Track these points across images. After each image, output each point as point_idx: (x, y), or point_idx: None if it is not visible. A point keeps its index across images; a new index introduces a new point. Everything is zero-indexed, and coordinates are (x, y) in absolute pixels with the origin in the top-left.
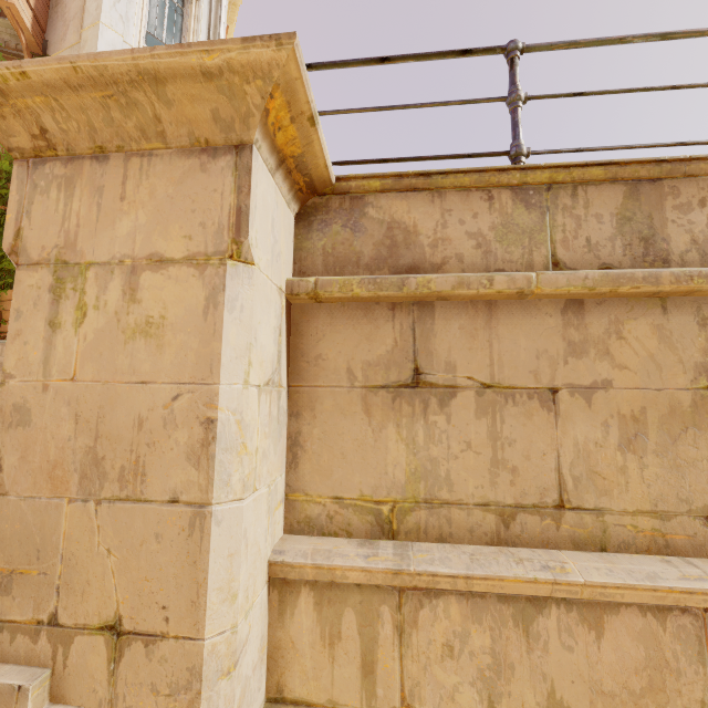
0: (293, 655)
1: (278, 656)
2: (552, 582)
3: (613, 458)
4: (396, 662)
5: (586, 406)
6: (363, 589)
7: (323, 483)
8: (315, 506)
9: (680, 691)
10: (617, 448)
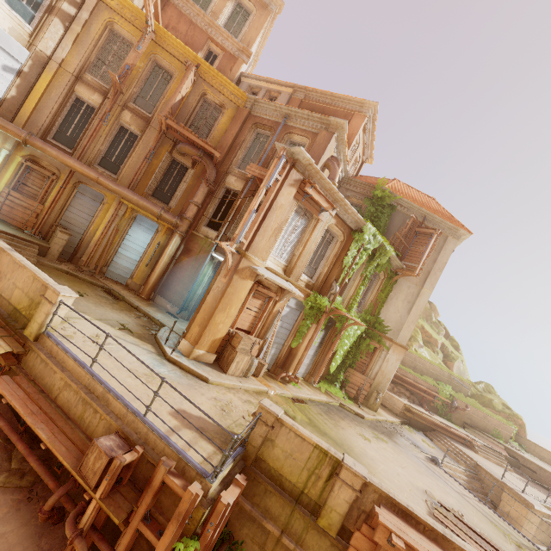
0: None
1: None
2: None
3: (537, 534)
4: None
5: (538, 529)
6: None
7: None
8: None
9: None
10: (538, 534)
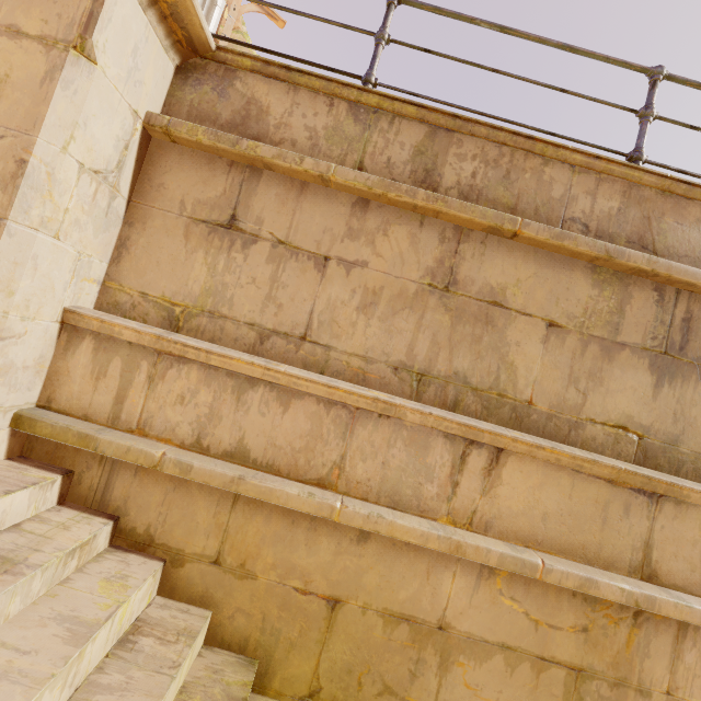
0: (67, 380)
1: (54, 378)
2: (265, 368)
3: (350, 315)
4: (142, 399)
5: (345, 275)
6: (133, 346)
7: (136, 280)
8: (125, 295)
9: (324, 454)
10: (356, 309)
